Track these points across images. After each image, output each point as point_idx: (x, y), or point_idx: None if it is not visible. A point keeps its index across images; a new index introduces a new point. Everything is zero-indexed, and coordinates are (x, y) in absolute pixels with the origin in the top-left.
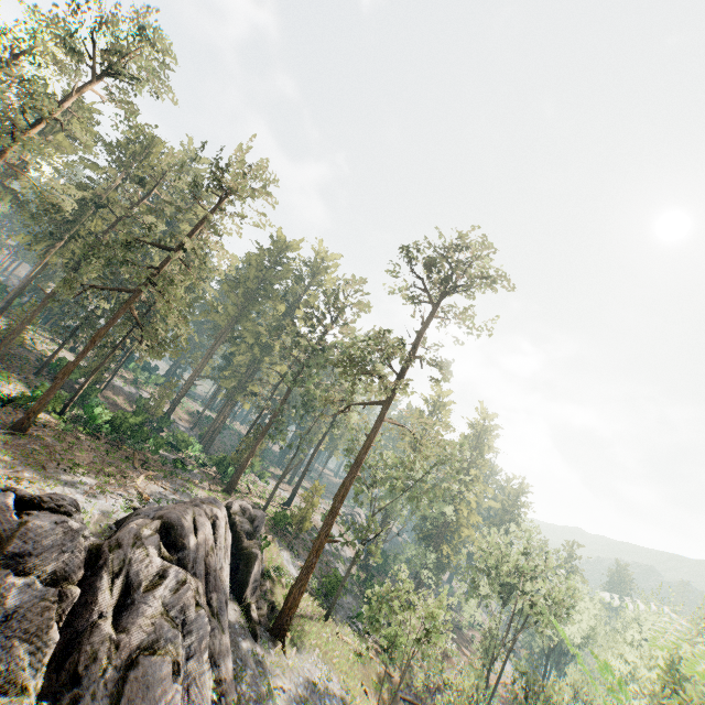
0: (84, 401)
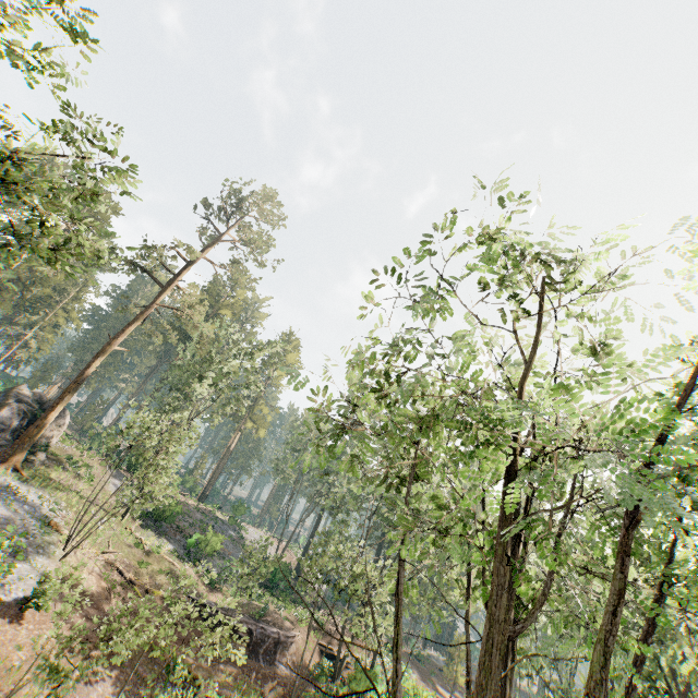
0: None
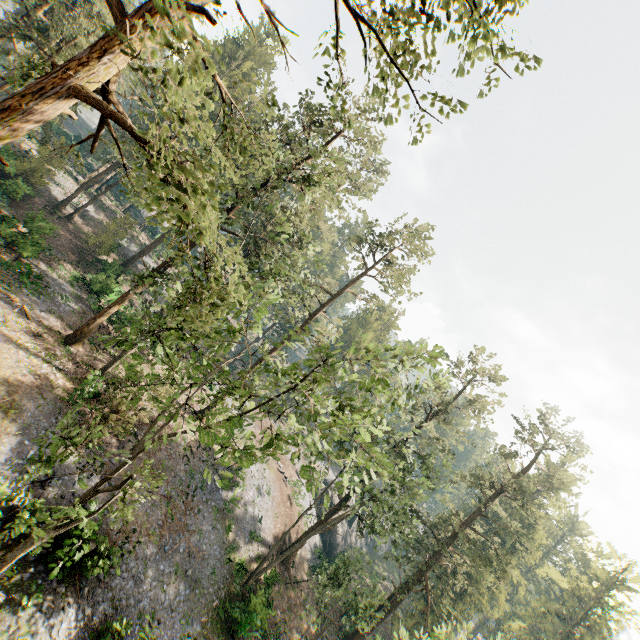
0: (4, 194)
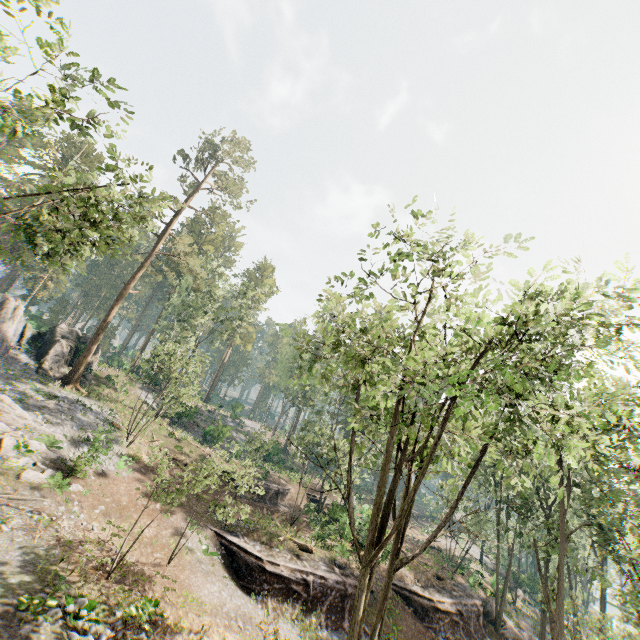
0: None
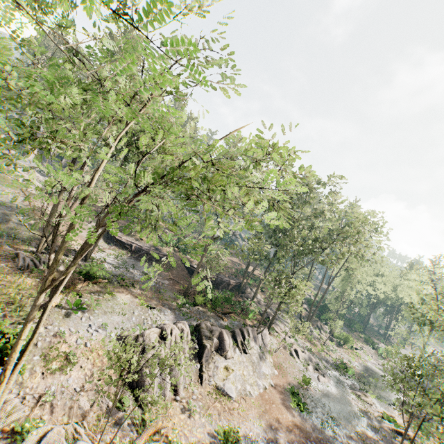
0: None
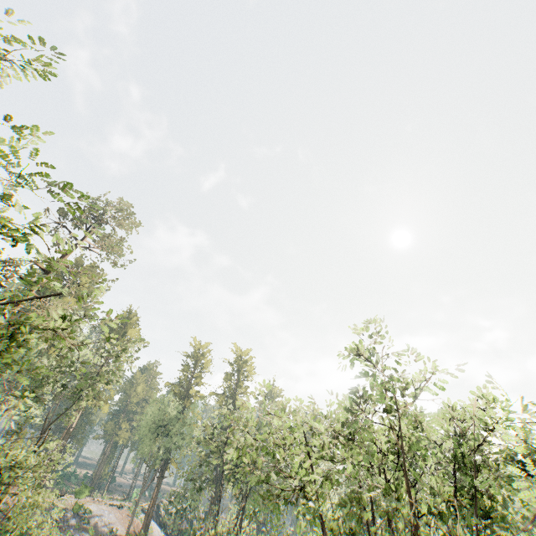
0: None
